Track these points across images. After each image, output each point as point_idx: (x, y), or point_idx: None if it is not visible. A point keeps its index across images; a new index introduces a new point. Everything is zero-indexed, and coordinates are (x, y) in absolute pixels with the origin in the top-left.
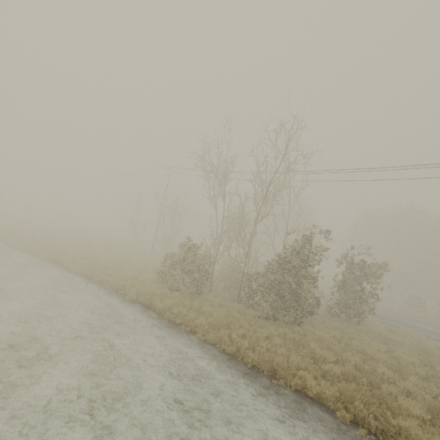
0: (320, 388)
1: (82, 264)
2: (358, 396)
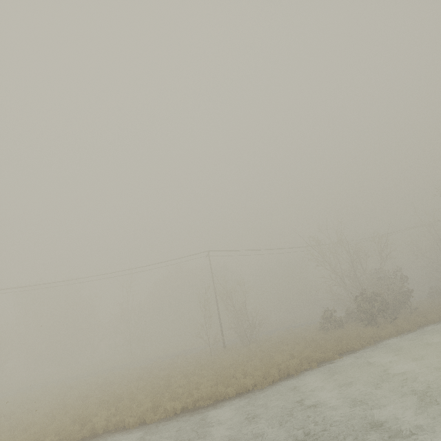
0: None
1: (349, 342)
2: None
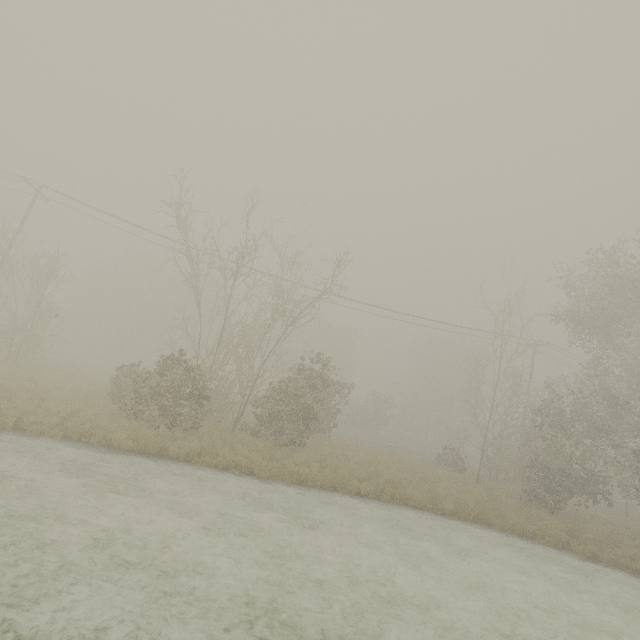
0: (366, 487)
1: None
2: (387, 484)
